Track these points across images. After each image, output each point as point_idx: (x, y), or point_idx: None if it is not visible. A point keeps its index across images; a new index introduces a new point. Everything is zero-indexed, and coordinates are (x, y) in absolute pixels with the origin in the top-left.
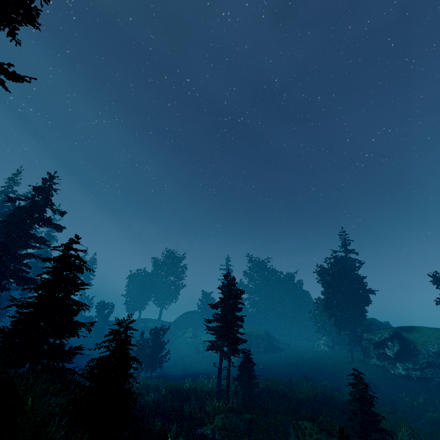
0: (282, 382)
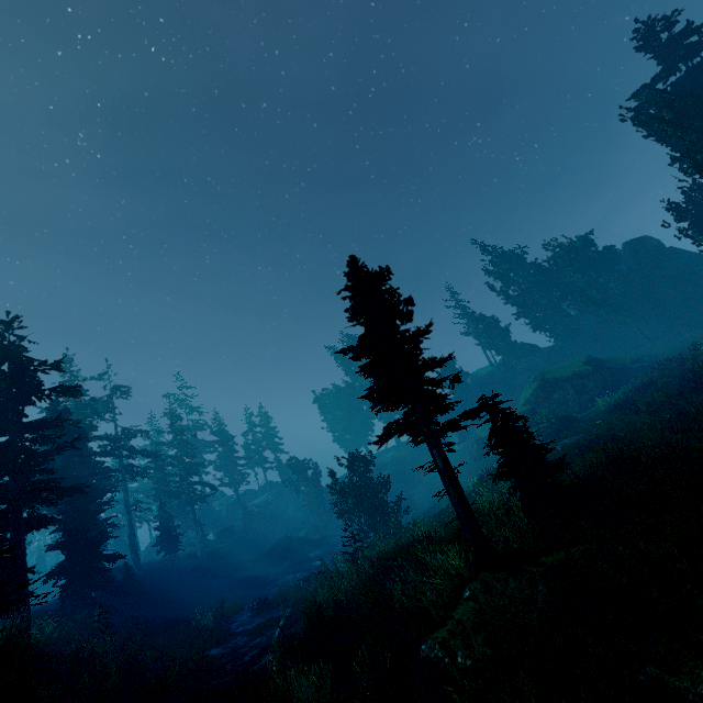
0: (660, 426)
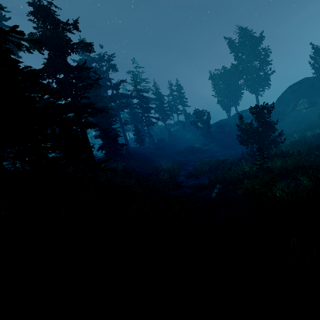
0: None
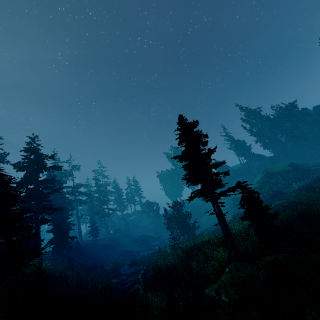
0: None
